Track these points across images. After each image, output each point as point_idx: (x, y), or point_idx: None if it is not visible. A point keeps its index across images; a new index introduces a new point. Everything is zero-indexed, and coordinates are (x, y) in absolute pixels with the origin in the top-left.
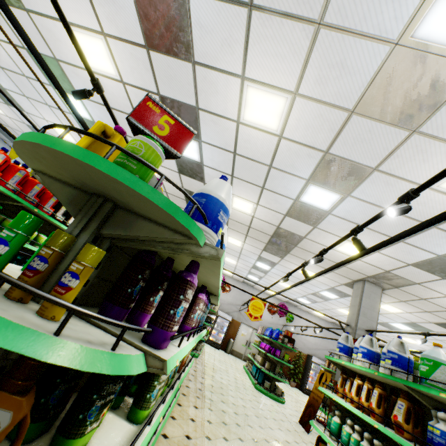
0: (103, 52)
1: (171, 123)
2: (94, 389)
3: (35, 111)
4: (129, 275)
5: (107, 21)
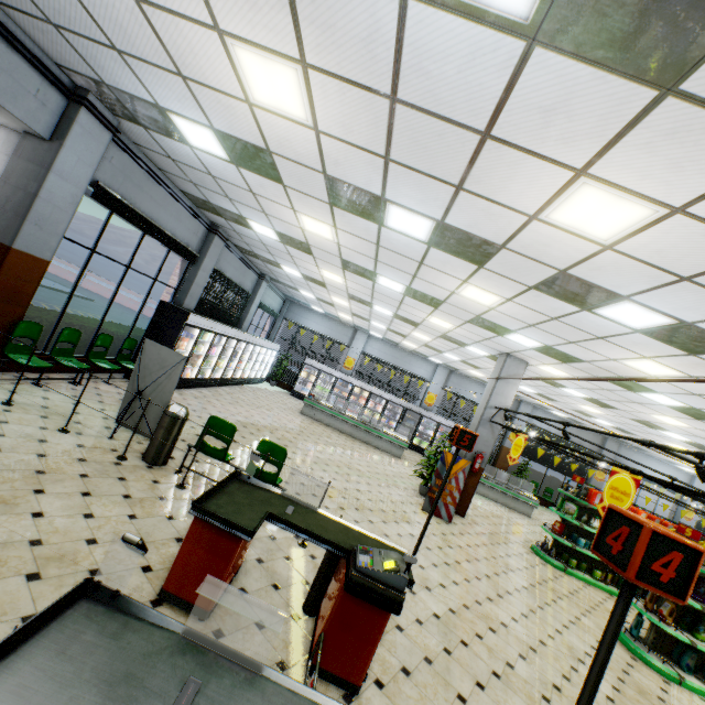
0: (672, 420)
1: (690, 530)
2: (698, 621)
3: (646, 436)
4: (696, 584)
5: (665, 413)
